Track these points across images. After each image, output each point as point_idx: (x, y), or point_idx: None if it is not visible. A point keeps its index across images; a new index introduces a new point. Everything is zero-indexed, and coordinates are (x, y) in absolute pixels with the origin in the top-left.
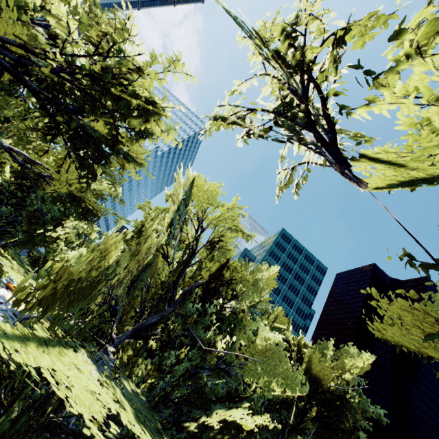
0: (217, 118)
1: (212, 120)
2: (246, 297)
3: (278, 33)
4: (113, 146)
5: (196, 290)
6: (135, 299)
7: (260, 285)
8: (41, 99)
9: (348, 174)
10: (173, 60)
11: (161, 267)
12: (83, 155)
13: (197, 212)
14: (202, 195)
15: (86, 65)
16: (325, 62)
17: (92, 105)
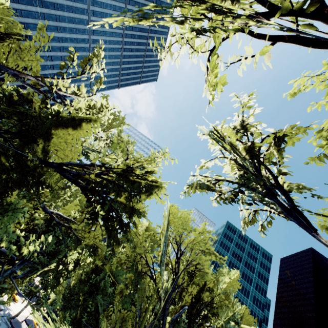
0: (197, 184)
1: (195, 187)
2: (221, 312)
3: (231, 128)
4: (130, 217)
5: (183, 316)
6: (126, 322)
7: (231, 297)
8: (85, 190)
9: (315, 235)
10: (165, 150)
11: (148, 289)
12: (111, 228)
13: (175, 237)
14: (177, 221)
15: (116, 166)
16: (269, 147)
17: (118, 191)
